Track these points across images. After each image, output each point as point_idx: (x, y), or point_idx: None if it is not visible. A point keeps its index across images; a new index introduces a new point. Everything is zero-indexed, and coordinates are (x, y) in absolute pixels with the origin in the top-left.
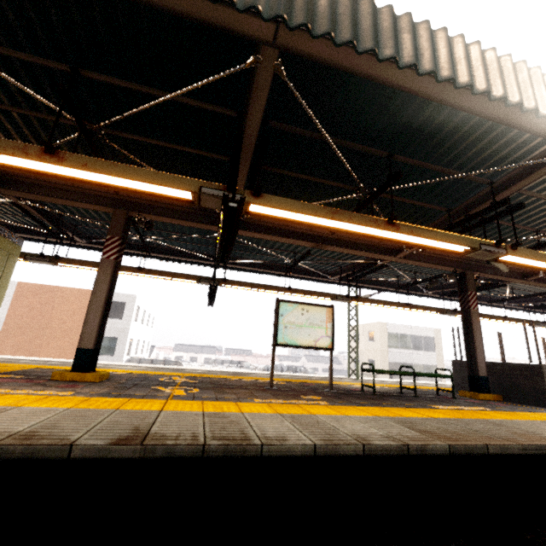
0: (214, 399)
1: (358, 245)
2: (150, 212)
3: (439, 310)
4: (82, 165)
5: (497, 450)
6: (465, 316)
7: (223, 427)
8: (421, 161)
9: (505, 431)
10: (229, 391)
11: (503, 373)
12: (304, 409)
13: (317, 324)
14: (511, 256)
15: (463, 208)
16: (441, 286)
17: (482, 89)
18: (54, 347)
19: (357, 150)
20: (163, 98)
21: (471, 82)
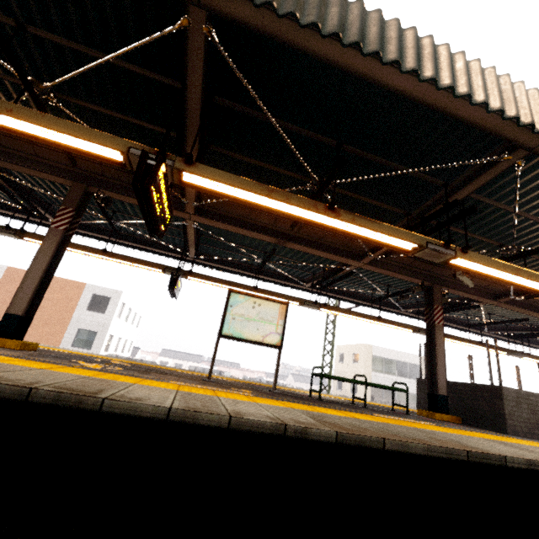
0: (125, 374)
1: (323, 246)
2: (111, 190)
3: (412, 328)
4: (7, 111)
5: (396, 447)
6: (430, 331)
7: (87, 385)
8: (373, 155)
9: (425, 436)
10: (156, 374)
11: (464, 393)
12: (216, 393)
13: (268, 319)
14: (461, 259)
15: (422, 212)
16: (417, 304)
17: (410, 67)
18: (32, 335)
19: (308, 138)
20: (103, 59)
21: (398, 58)
